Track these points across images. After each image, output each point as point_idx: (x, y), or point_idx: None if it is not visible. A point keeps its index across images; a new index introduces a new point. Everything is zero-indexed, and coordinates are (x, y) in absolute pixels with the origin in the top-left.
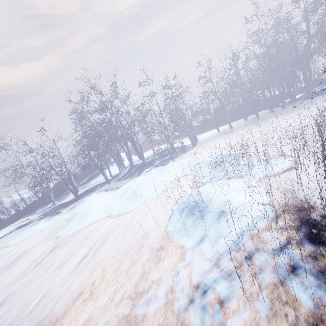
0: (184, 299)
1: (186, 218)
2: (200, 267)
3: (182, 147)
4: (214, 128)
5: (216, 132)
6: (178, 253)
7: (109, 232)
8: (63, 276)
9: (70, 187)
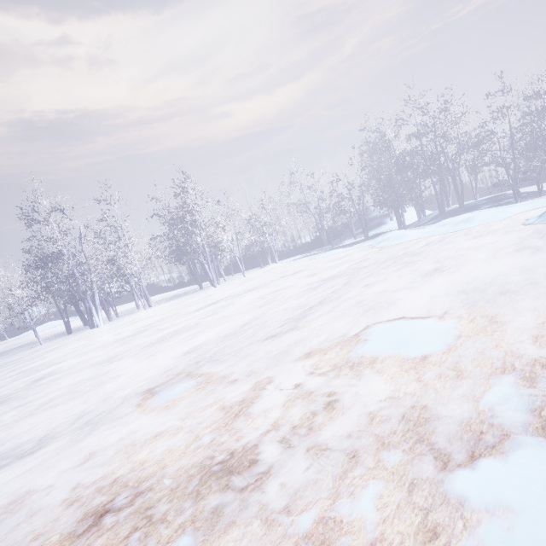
0: None
1: None
2: None
3: (532, 192)
4: None
5: None
6: (540, 226)
7: (445, 237)
8: (414, 249)
9: (362, 224)
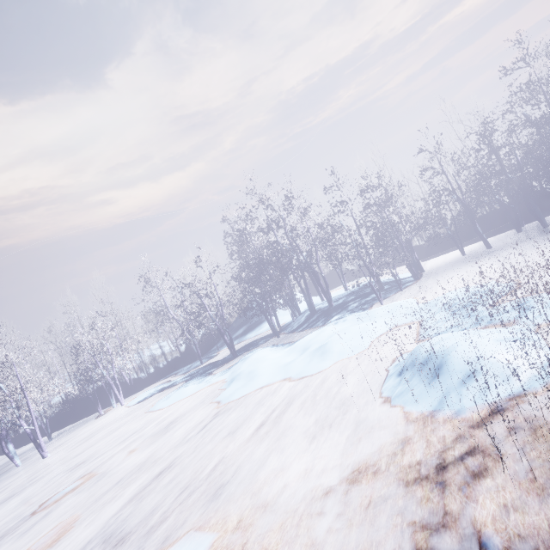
0: (413, 472)
1: (410, 379)
2: (436, 440)
3: (394, 282)
4: (454, 248)
5: (458, 256)
6: (400, 424)
7: (291, 398)
8: (238, 444)
9: (225, 339)
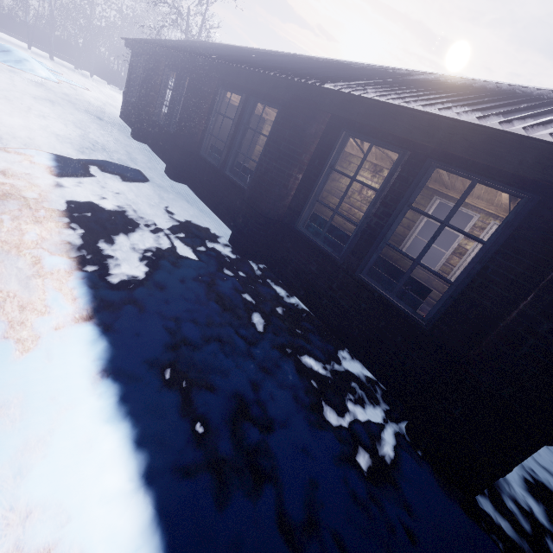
0: None
1: None
2: None
3: None
4: (21, 42)
5: (24, 47)
6: None
7: None
8: None
9: None
